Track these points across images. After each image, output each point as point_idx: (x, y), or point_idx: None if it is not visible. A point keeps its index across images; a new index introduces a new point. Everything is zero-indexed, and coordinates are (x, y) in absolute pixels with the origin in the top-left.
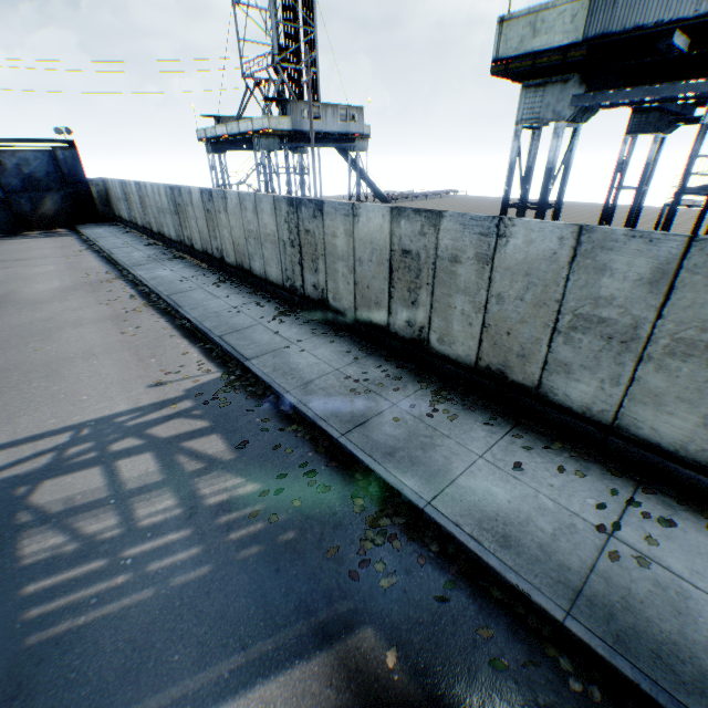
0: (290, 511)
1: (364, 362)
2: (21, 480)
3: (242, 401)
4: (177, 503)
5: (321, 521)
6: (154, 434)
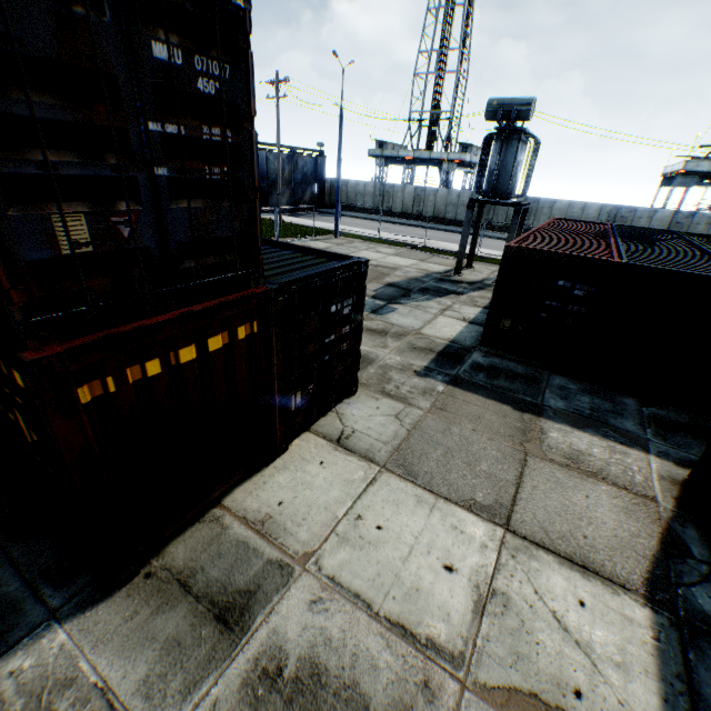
0: None
1: None
2: None
3: None
4: None
5: None
6: None
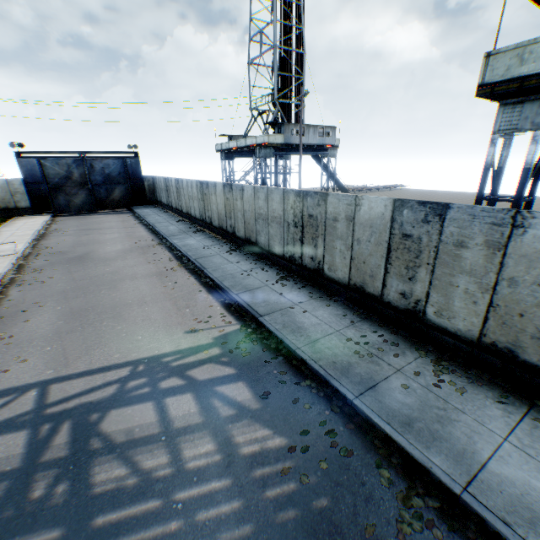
0: (318, 473)
1: (360, 326)
2: (94, 406)
3: (260, 352)
4: (216, 448)
5: (351, 490)
6: (192, 375)
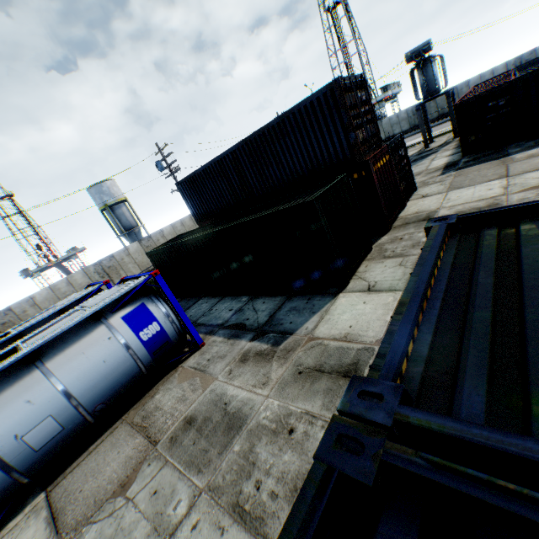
0: None
1: None
2: None
3: None
4: None
5: None
6: None
